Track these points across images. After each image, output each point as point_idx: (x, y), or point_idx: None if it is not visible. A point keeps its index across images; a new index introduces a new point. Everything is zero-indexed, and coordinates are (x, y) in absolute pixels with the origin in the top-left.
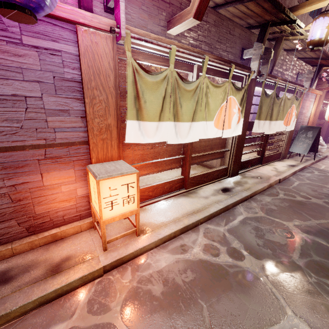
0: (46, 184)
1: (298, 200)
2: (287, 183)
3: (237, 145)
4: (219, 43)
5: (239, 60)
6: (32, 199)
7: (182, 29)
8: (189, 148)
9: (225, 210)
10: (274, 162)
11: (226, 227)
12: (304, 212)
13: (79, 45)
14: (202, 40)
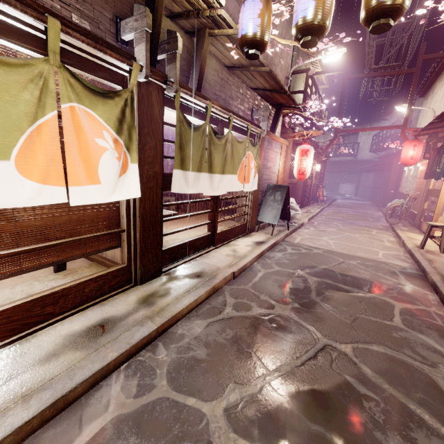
0: None
1: (253, 317)
2: (246, 278)
3: (143, 219)
4: None
5: (115, 42)
6: None
7: None
8: None
9: (54, 413)
10: (236, 240)
11: None
12: (256, 350)
13: None
14: None
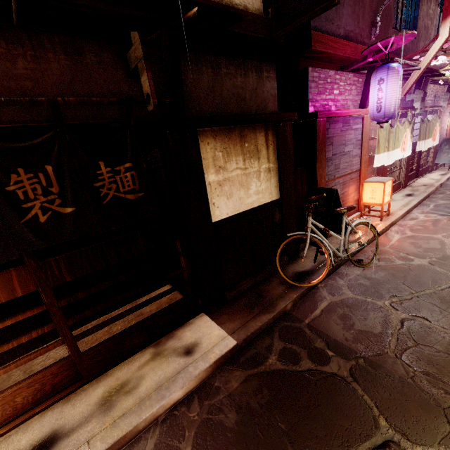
0: (348, 193)
1: None
2: (447, 186)
3: (407, 163)
4: None
5: (404, 103)
6: (345, 200)
7: None
8: (386, 169)
9: (419, 204)
10: (425, 175)
11: (428, 209)
12: None
13: (363, 123)
14: None
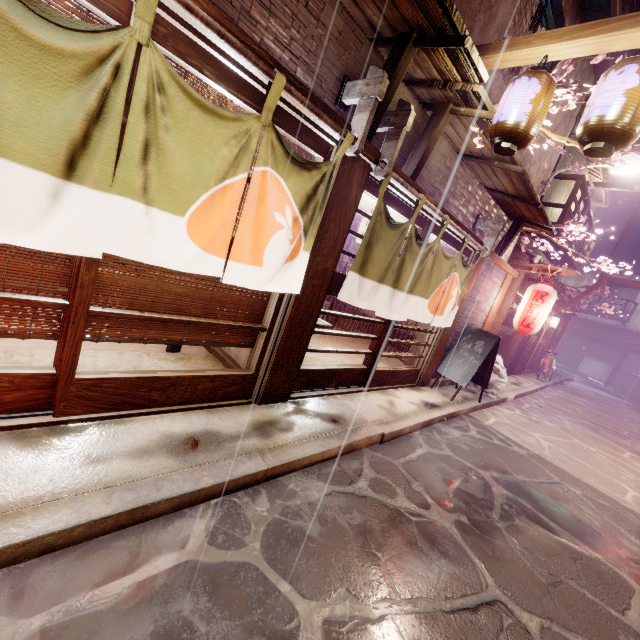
0: None
1: (395, 509)
2: (399, 448)
3: (291, 323)
4: (264, 11)
5: (332, 104)
6: None
7: None
8: (81, 281)
9: (129, 522)
10: (398, 389)
11: (41, 622)
12: (388, 558)
13: None
14: None
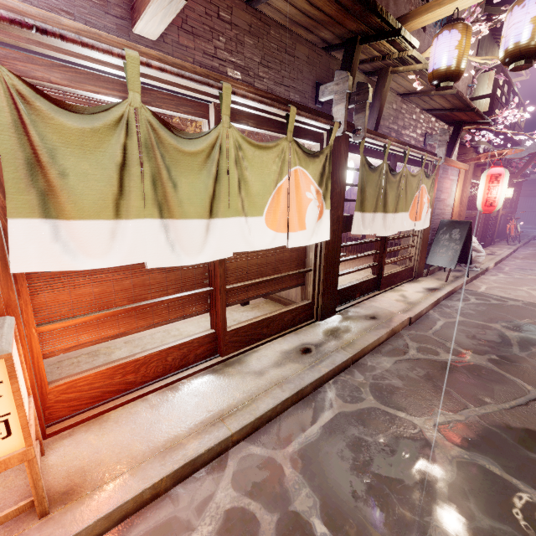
0: None
1: (443, 361)
2: (424, 325)
3: (326, 260)
4: (265, 69)
5: (314, 105)
6: None
7: (160, 23)
8: (219, 273)
9: (296, 400)
10: (402, 285)
11: (291, 449)
12: (454, 389)
13: None
14: (225, 58)
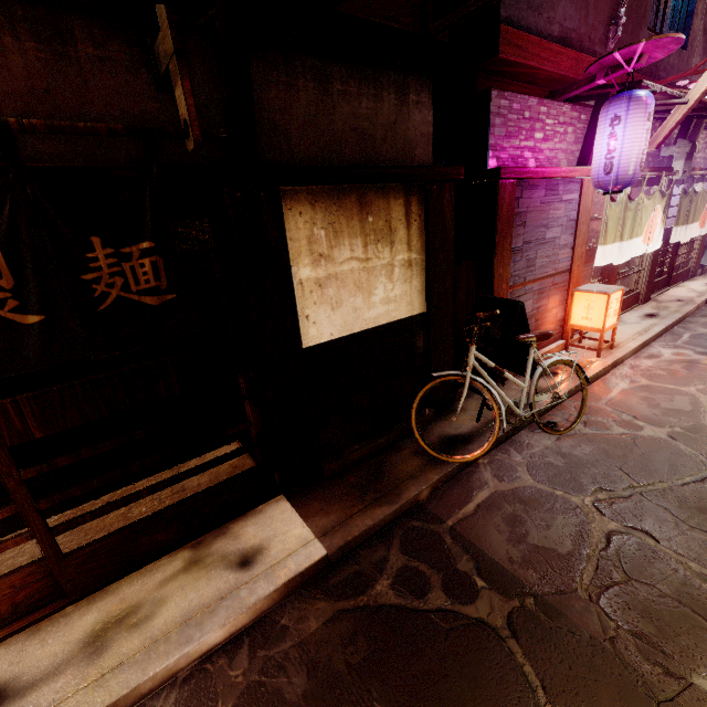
0: (548, 307)
1: None
2: None
3: (652, 262)
4: None
5: (656, 160)
6: (541, 320)
7: None
8: (616, 270)
9: (665, 331)
10: (683, 283)
11: (680, 342)
12: None
13: (582, 192)
14: None
